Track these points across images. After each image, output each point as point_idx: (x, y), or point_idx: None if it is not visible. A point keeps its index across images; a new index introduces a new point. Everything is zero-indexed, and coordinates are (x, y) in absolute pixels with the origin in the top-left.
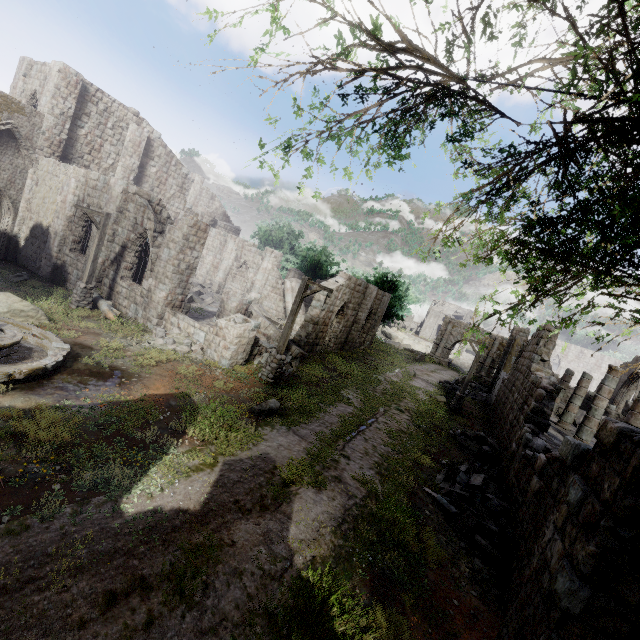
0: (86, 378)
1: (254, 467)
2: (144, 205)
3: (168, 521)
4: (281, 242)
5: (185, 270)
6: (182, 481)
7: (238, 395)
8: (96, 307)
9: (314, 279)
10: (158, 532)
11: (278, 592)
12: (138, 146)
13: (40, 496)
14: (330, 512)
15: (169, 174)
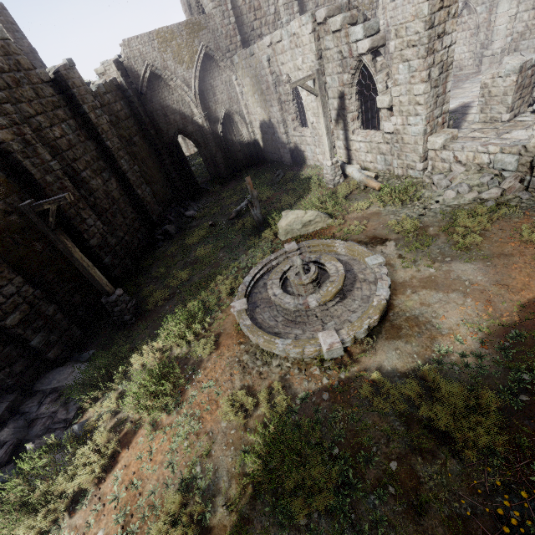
0: (424, 295)
1: None
2: (342, 26)
3: None
4: None
5: (438, 78)
6: None
7: None
8: (344, 175)
9: None
10: None
11: None
12: None
13: None
14: None
15: None
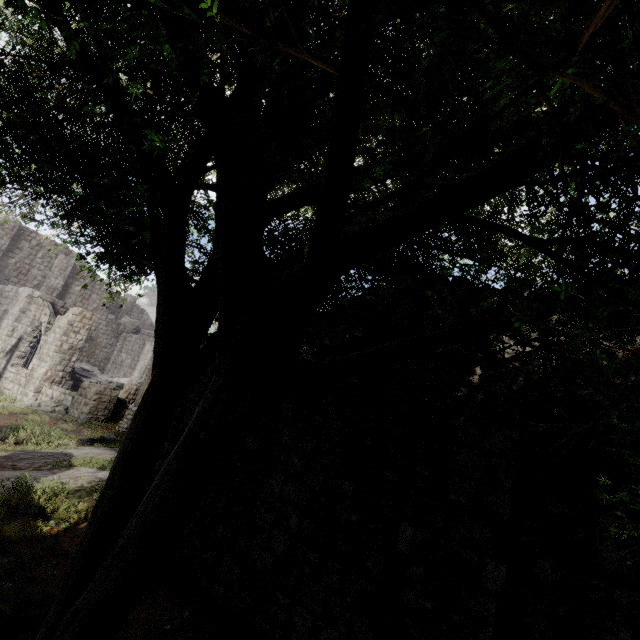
0: None
1: (49, 455)
2: (44, 305)
3: None
4: None
5: (68, 350)
6: None
7: (79, 434)
8: None
9: None
10: None
11: (6, 492)
12: (64, 270)
13: None
14: (98, 476)
15: (93, 291)
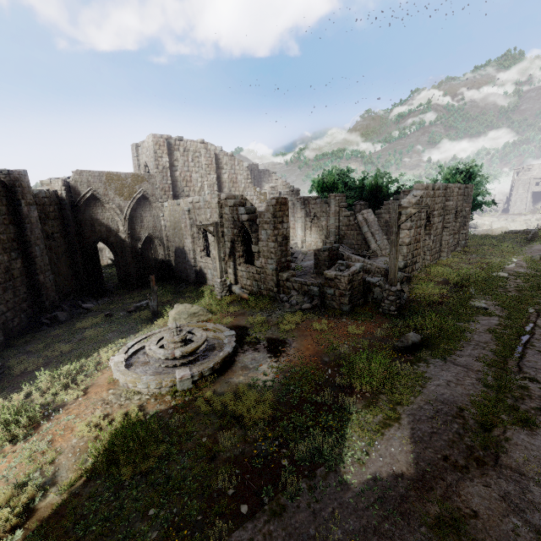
0: (255, 354)
1: (439, 413)
2: (235, 205)
3: (393, 490)
4: (334, 184)
5: (282, 242)
6: (380, 441)
7: (374, 336)
8: (231, 292)
9: (378, 203)
10: (391, 505)
11: None
12: (211, 164)
13: (278, 473)
14: None
15: (236, 173)
